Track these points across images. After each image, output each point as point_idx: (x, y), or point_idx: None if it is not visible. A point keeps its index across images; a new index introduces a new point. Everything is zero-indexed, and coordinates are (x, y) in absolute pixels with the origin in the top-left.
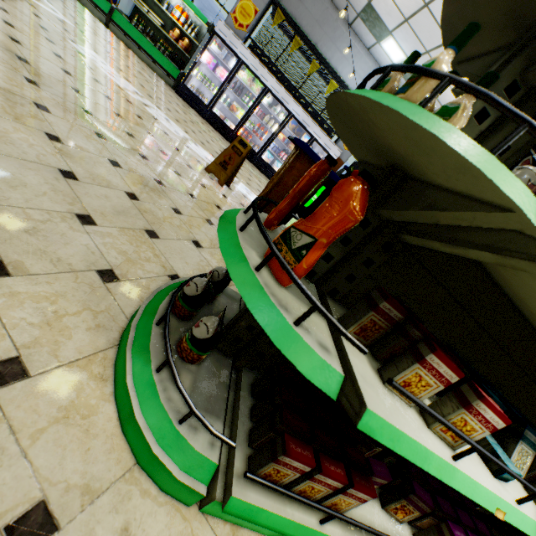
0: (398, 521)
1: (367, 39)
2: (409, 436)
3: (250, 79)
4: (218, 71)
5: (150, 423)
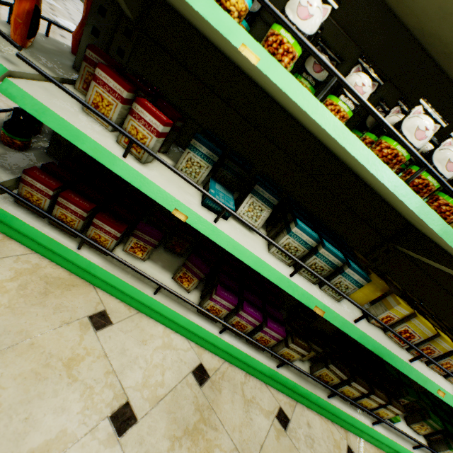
0: (186, 290)
1: None
2: (56, 114)
3: None
4: None
5: None
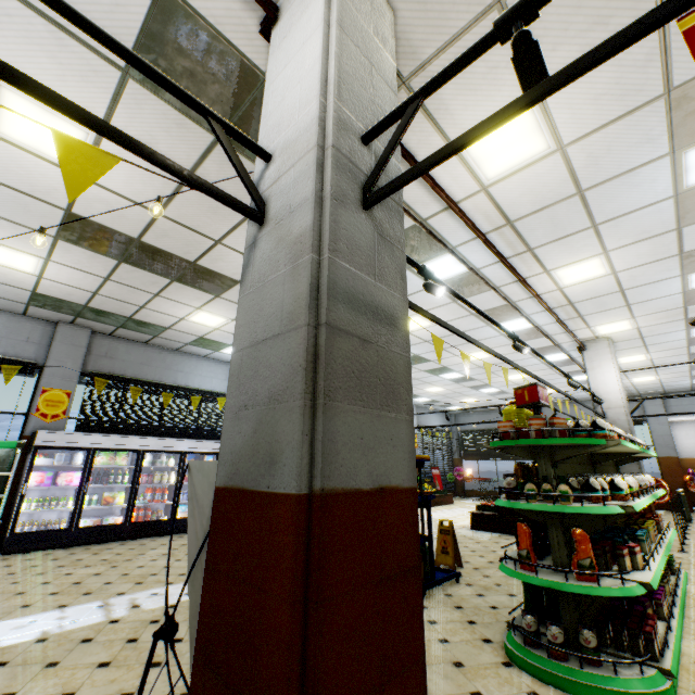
0: None
1: (202, 352)
2: (651, 578)
3: (112, 456)
4: (60, 480)
5: (645, 688)
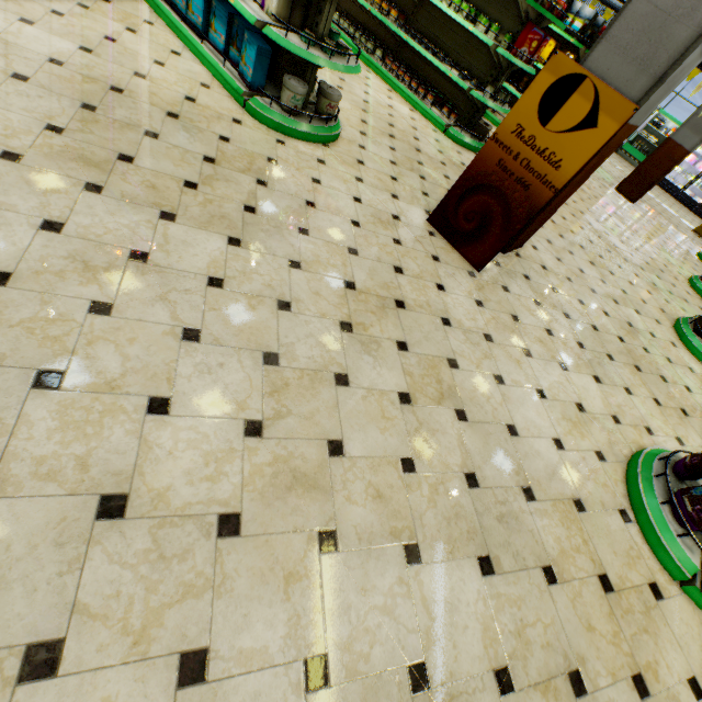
0: None
1: None
2: None
3: None
4: (697, 165)
5: None
